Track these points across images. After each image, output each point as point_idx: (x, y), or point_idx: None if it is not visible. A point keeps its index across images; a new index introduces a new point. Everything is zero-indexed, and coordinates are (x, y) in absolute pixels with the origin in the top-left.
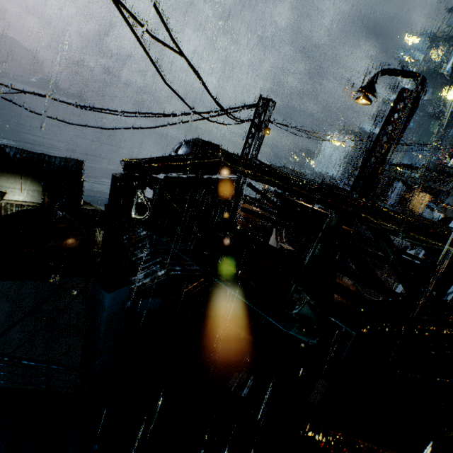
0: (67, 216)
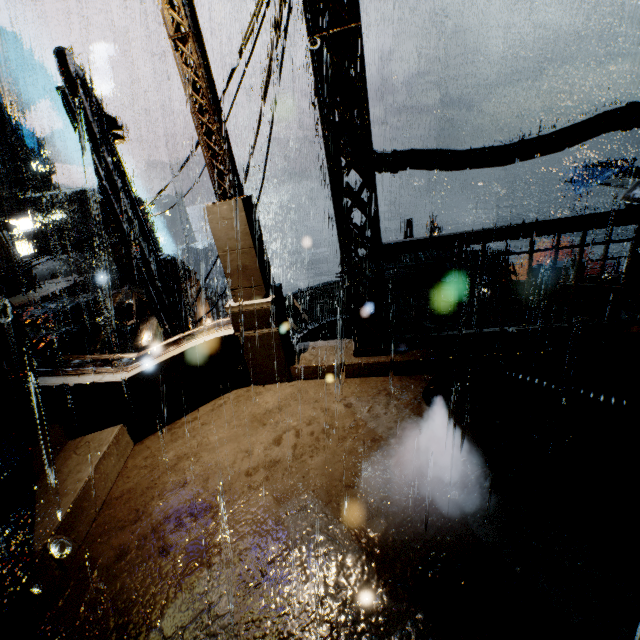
0: None
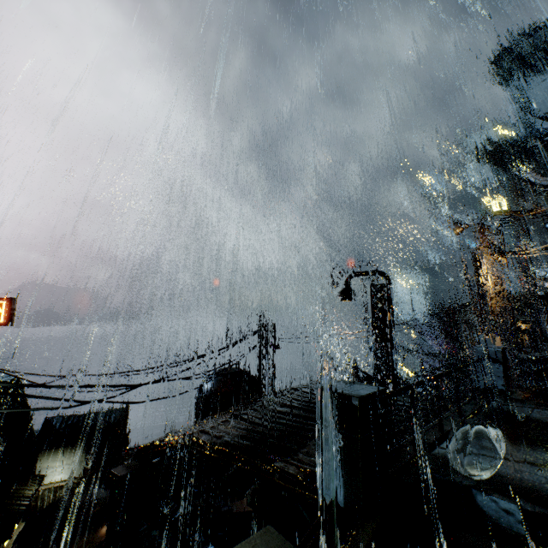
0: (103, 492)
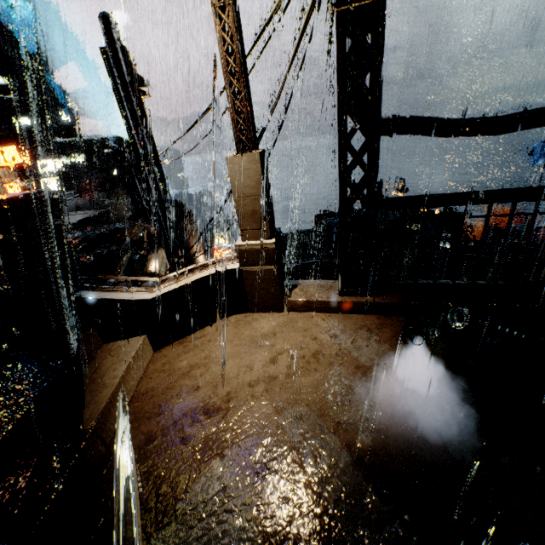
0: None
